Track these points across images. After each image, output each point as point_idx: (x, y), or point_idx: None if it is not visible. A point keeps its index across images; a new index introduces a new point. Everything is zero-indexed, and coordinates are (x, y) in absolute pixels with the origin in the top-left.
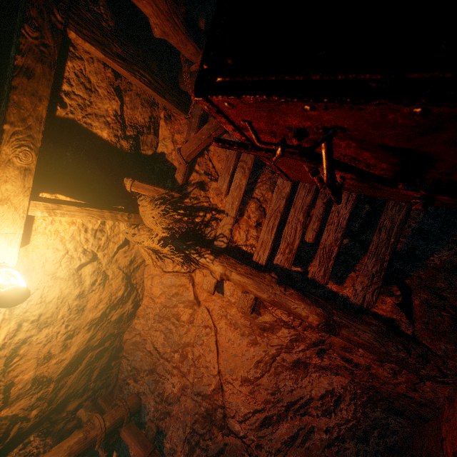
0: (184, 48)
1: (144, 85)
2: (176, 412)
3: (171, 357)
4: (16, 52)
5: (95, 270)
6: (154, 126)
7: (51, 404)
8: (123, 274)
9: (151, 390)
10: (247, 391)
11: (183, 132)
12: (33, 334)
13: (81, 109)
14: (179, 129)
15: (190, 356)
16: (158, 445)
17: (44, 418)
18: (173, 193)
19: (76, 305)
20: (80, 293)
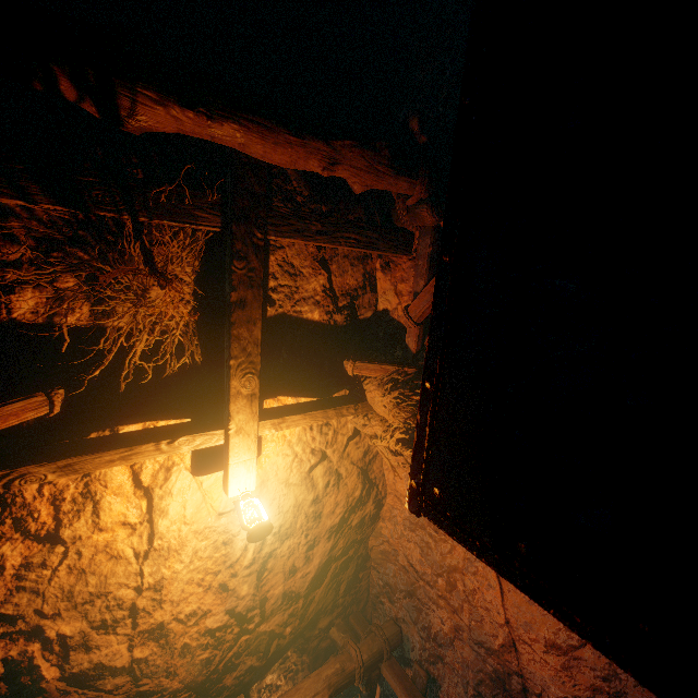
0: (394, 187)
1: (351, 248)
2: (450, 659)
3: (433, 581)
4: (230, 289)
5: (326, 471)
6: (370, 281)
7: (302, 621)
8: (358, 469)
9: (412, 619)
10: (557, 664)
11: (408, 279)
12: (276, 547)
13: (288, 299)
14: (402, 276)
15: (460, 587)
16: (432, 695)
17: (298, 634)
18: (406, 368)
19: (312, 512)
20: (314, 497)
